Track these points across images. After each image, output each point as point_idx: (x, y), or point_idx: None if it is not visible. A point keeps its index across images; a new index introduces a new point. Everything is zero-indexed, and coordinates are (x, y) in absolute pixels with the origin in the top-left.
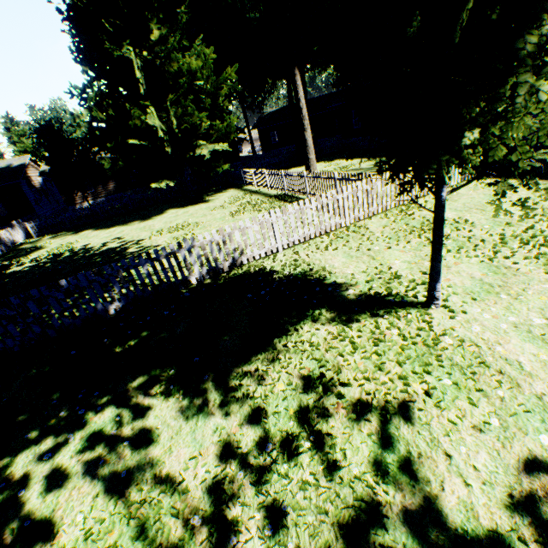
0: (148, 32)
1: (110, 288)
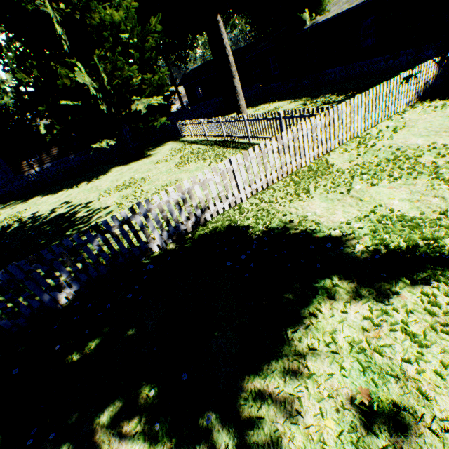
0: None
1: (55, 275)
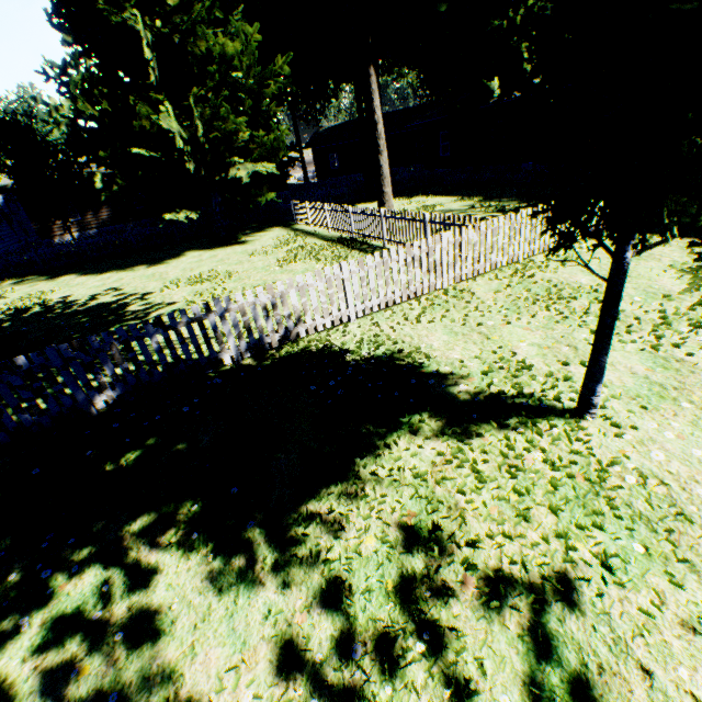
0: None
1: (99, 370)
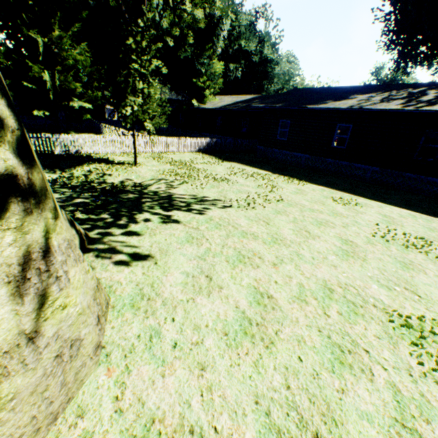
0: (51, 29)
1: None
